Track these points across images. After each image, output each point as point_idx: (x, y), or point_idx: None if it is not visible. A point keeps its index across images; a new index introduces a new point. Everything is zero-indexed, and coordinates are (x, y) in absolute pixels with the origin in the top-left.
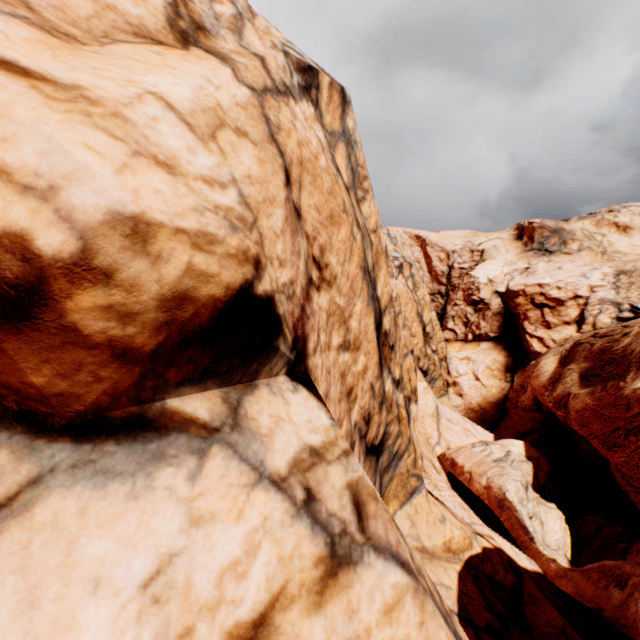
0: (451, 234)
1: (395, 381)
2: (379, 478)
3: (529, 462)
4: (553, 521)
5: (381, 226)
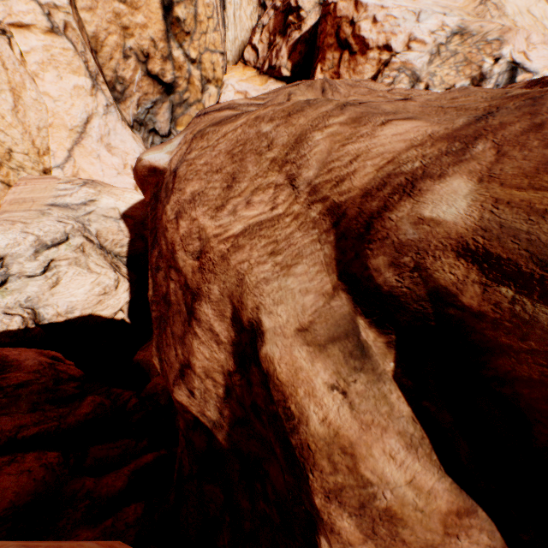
0: None
1: None
2: None
3: (120, 221)
4: (79, 285)
5: None
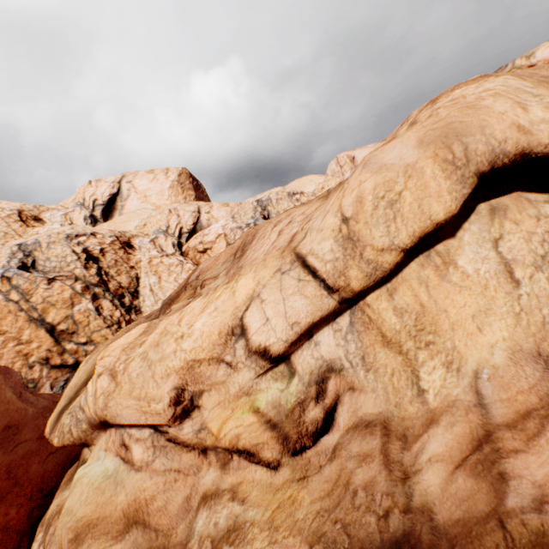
0: None
1: (82, 343)
2: None
3: None
4: None
5: (65, 289)
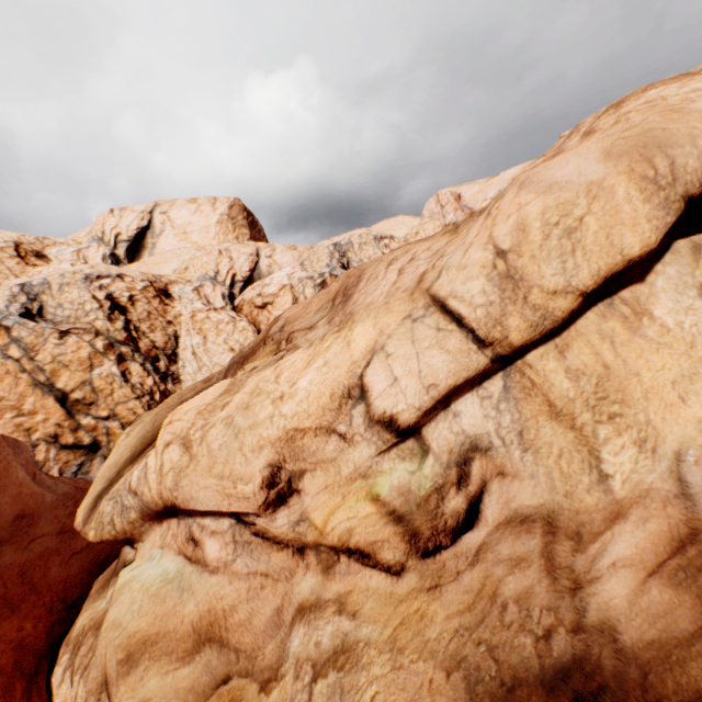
0: (502, 177)
1: (102, 417)
2: (104, 458)
3: None
4: None
5: (83, 347)
